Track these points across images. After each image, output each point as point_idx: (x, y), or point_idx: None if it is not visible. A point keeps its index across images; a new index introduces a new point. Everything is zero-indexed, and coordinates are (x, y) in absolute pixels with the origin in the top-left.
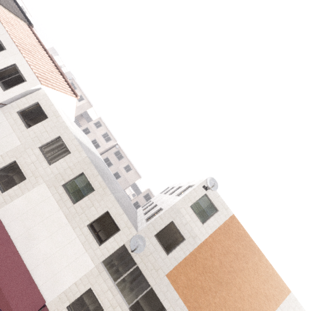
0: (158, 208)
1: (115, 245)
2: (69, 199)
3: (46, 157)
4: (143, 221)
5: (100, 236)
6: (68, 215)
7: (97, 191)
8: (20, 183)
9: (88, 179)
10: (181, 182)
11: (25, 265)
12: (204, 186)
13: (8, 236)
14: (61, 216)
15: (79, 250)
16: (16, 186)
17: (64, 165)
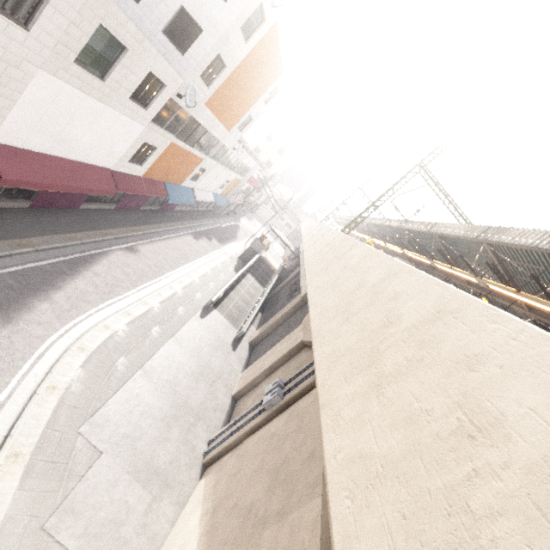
0: (173, 2)
1: (163, 102)
2: (95, 78)
3: (1, 11)
4: (163, 40)
5: (143, 101)
6: (102, 98)
7: (132, 51)
8: None
9: (113, 35)
10: None
11: (75, 162)
12: None
13: (37, 154)
14: (93, 103)
15: (127, 124)
16: None
17: (60, 23)
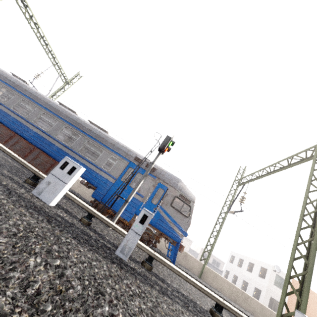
0: (252, 287)
1: None
2: None
3: None
4: None
5: None
6: None
7: None
8: None
9: None
10: (247, 257)
11: None
12: (273, 270)
13: None
14: None
15: None
16: None
17: None
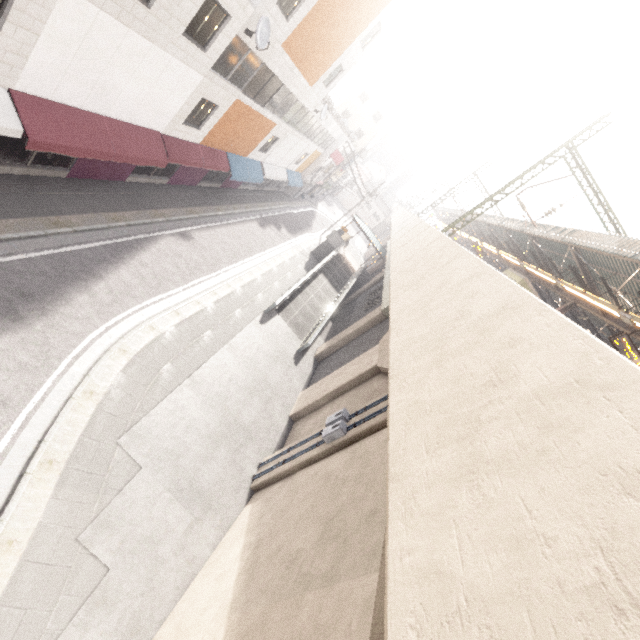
0: None
1: (226, 41)
2: (138, 3)
3: None
4: None
5: (200, 38)
6: (147, 33)
7: None
8: (10, 16)
9: None
10: None
11: (118, 121)
12: None
13: (71, 109)
14: (136, 40)
15: (181, 71)
16: (6, 27)
17: None
